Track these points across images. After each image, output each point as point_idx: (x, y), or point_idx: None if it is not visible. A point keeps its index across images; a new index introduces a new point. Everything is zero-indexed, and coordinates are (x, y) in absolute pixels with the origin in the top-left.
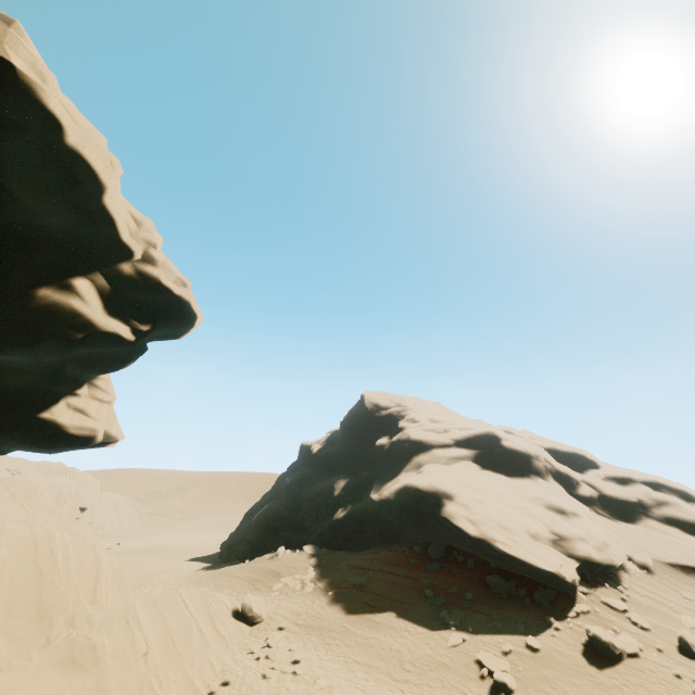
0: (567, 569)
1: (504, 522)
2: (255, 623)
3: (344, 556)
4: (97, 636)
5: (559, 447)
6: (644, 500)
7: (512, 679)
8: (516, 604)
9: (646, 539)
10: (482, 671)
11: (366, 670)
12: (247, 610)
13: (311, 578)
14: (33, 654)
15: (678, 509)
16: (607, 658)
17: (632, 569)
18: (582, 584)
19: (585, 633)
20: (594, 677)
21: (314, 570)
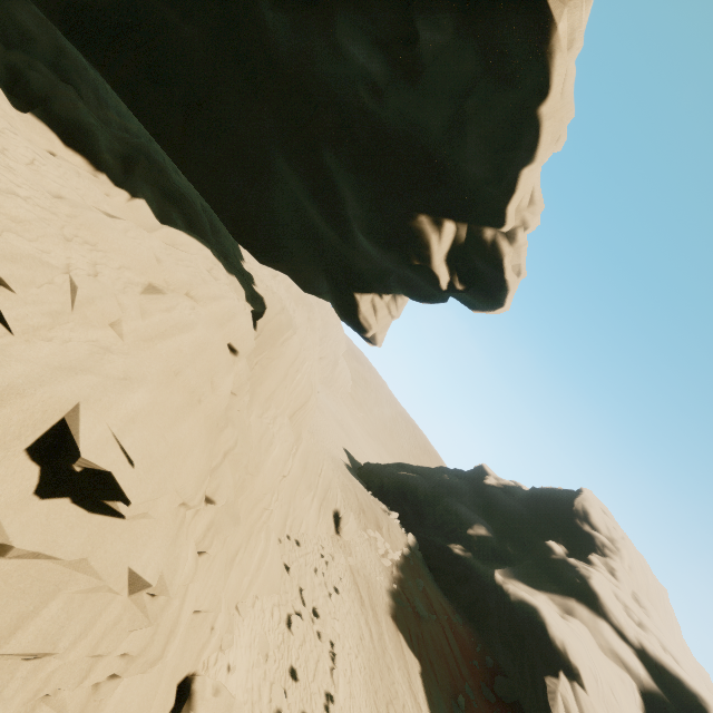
0: None
1: None
2: (339, 534)
3: (428, 578)
4: (277, 439)
5: None
6: None
7: None
8: None
9: None
10: None
11: (366, 665)
12: (342, 521)
13: (393, 558)
14: (253, 414)
15: None
16: None
17: None
18: None
19: None
20: None
21: (400, 556)
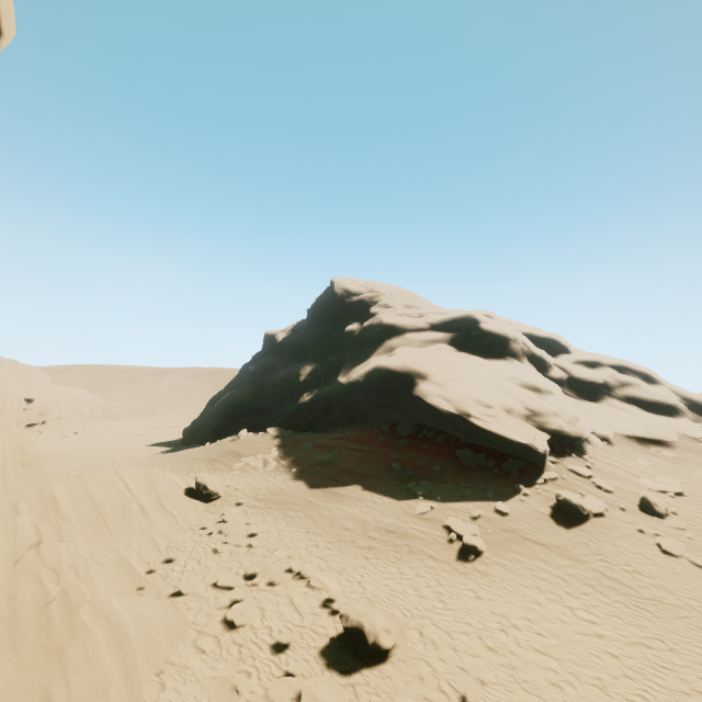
0: (539, 441)
1: (480, 399)
2: (211, 500)
3: (310, 437)
4: None
5: (536, 333)
6: (609, 381)
7: (482, 542)
8: (485, 474)
9: (608, 415)
10: (451, 536)
11: (329, 540)
12: (201, 489)
13: (274, 457)
14: None
15: (639, 390)
16: (574, 518)
17: (594, 441)
18: (551, 455)
19: (553, 497)
20: (562, 535)
21: (277, 450)
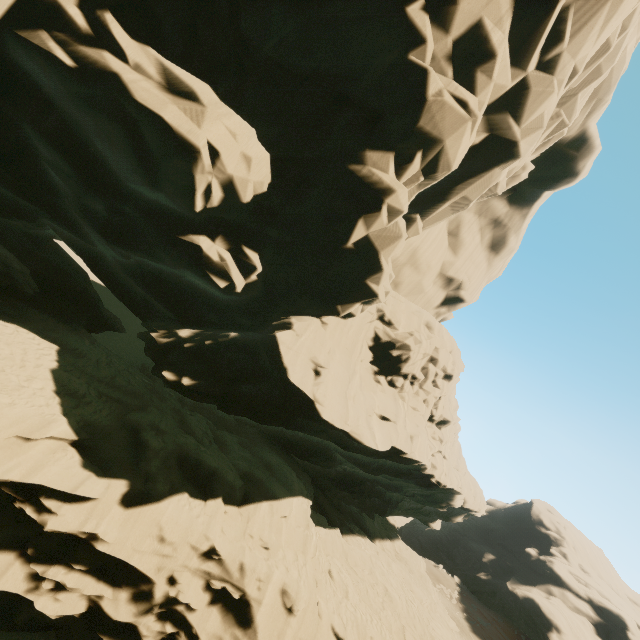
0: None
1: None
2: None
3: (476, 601)
4: None
5: None
6: None
7: None
8: None
9: None
10: None
11: None
12: None
13: (455, 597)
14: None
15: None
16: None
17: None
18: None
19: None
20: None
21: (457, 594)
